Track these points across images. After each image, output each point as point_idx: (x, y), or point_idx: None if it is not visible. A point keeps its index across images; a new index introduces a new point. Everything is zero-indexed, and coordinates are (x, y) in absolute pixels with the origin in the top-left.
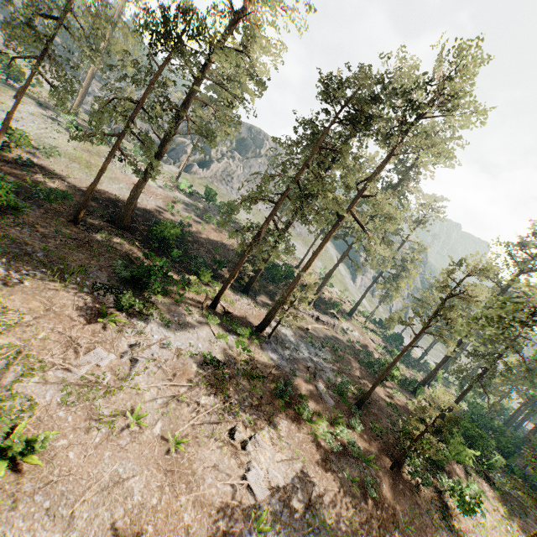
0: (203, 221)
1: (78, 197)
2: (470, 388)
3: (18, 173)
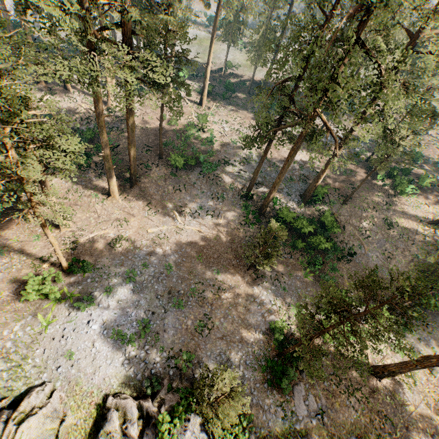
0: None
1: (248, 84)
2: None
3: (230, 79)
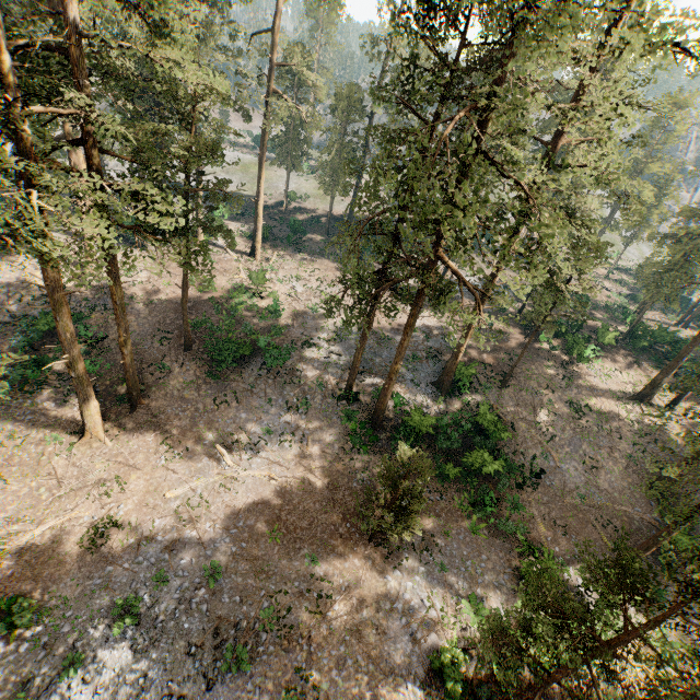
0: None
1: (324, 220)
2: (656, 296)
3: (296, 216)
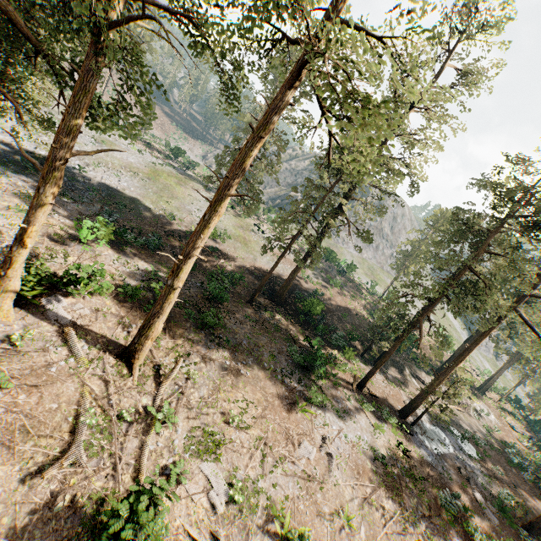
0: (328, 284)
1: (246, 277)
2: None
3: (210, 260)
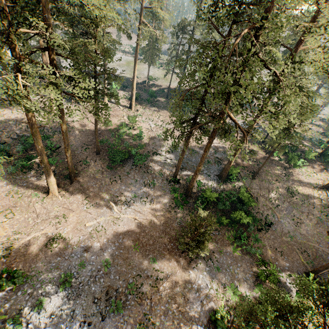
0: None
1: (166, 91)
2: None
3: (152, 88)
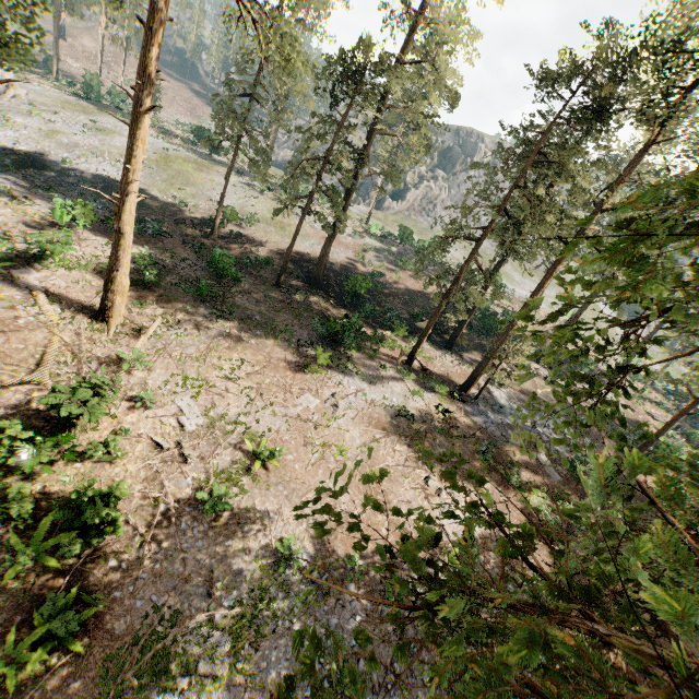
0: (397, 267)
1: (277, 261)
2: None
3: (231, 246)
